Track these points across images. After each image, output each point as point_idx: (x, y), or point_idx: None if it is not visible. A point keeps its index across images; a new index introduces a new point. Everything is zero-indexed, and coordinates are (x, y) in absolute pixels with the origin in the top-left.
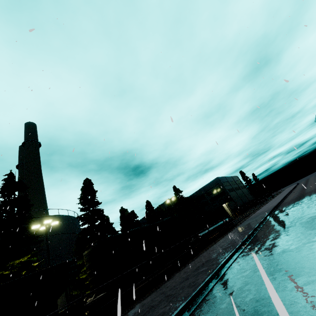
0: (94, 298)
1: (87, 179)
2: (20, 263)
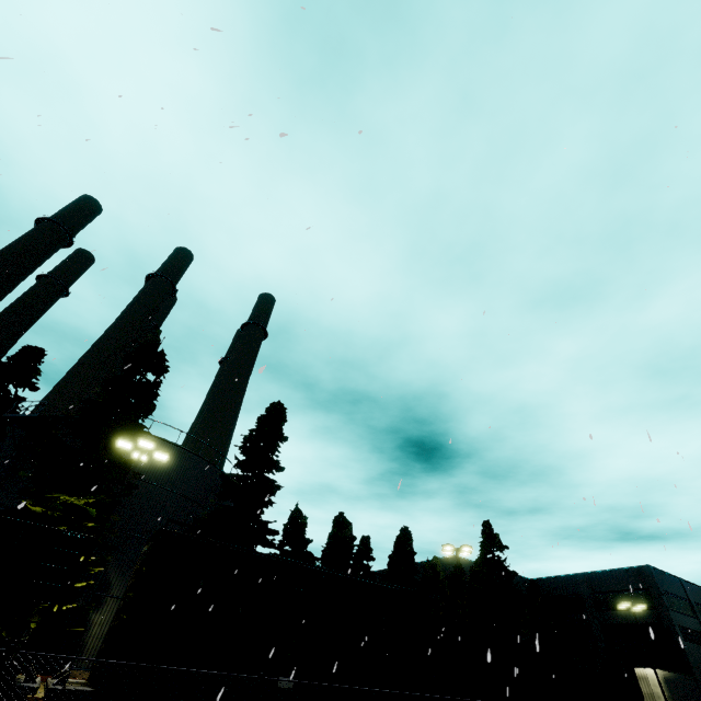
0: (57, 685)
1: (279, 405)
2: (75, 508)
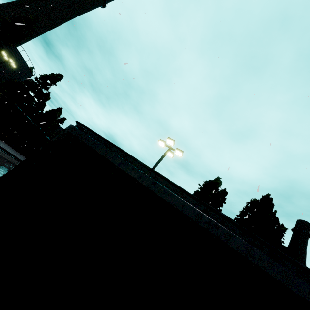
0: None
1: (62, 76)
2: None
